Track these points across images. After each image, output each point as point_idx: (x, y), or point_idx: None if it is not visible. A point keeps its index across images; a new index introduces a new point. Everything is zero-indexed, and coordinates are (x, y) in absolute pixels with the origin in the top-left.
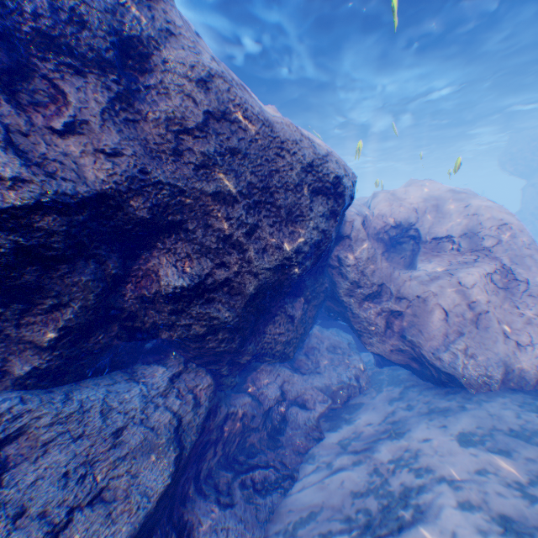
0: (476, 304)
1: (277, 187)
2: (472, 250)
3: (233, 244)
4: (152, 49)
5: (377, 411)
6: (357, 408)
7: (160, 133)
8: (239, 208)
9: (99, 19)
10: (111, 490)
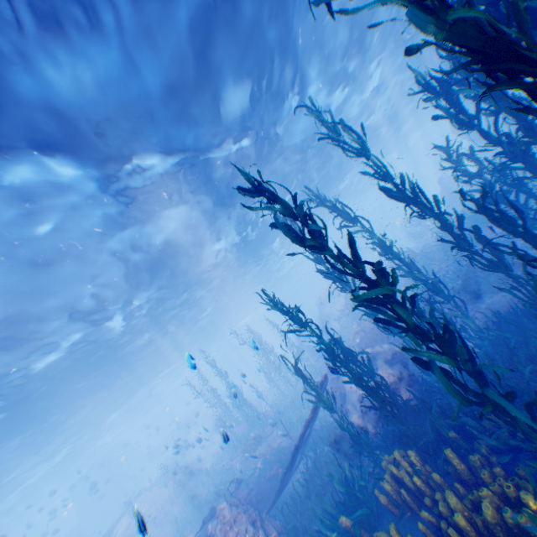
0: None
1: None
2: None
3: None
4: None
5: None
6: None
7: None
8: None
9: None
10: None
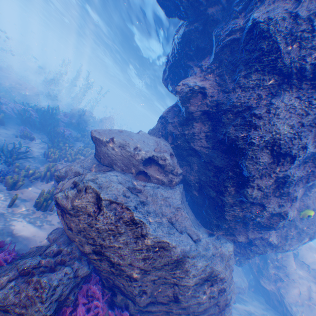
0: (312, 299)
1: (303, 230)
2: (314, 276)
3: (285, 237)
4: (314, 187)
5: (257, 308)
6: (245, 300)
7: (301, 206)
8: (294, 230)
9: (315, 180)
10: (232, 283)
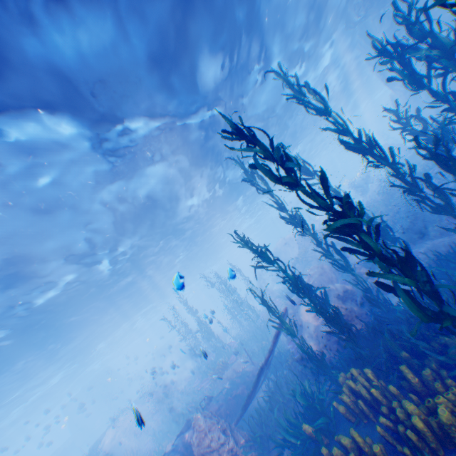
0: None
1: None
2: None
3: None
4: None
5: None
6: None
7: None
8: None
9: None
10: None
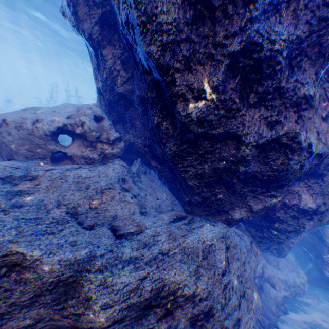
0: None
1: None
2: None
3: None
4: None
5: (328, 315)
6: (306, 305)
7: None
8: None
9: None
10: (245, 293)
